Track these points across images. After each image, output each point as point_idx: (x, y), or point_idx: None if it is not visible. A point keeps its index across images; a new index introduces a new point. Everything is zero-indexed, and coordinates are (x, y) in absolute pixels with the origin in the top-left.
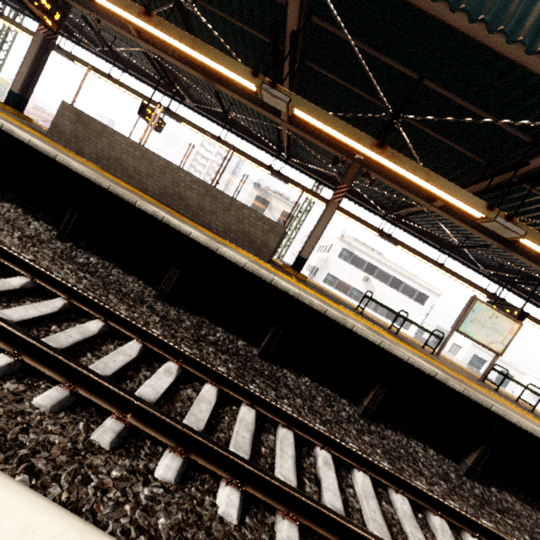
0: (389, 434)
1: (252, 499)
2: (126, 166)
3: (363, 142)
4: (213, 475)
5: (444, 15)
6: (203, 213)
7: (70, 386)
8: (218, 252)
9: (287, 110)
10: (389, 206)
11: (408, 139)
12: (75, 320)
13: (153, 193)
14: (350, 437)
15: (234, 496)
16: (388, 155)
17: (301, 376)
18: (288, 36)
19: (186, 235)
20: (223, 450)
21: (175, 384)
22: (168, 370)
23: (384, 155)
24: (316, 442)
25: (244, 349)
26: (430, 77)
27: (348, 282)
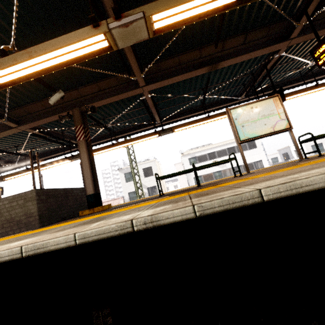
0: None
1: None
2: None
3: None
4: None
5: None
6: None
7: None
8: None
9: None
10: None
11: None
12: None
13: None
14: None
15: None
16: None
17: None
18: None
19: None
20: None
21: None
22: None
23: None
24: None
25: None
26: None
27: (208, 172)
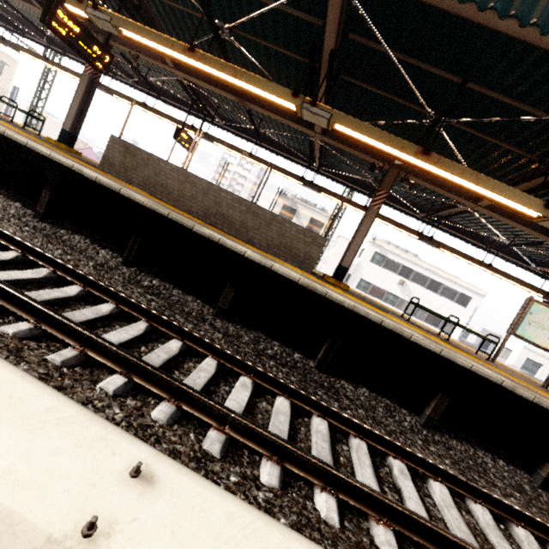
0: (454, 444)
1: (345, 506)
2: (172, 190)
3: (407, 150)
4: (306, 482)
5: (491, 22)
6: (246, 230)
7: (175, 402)
8: (272, 269)
9: (327, 125)
10: (426, 207)
11: (450, 141)
12: (156, 340)
13: (197, 214)
14: (417, 447)
15: (331, 502)
16: (434, 161)
17: (359, 387)
18: (324, 55)
19: (241, 255)
20: (314, 458)
21: (250, 397)
22: (244, 385)
23: (429, 162)
24: (389, 452)
25: (301, 362)
26: (474, 79)
27: (383, 286)
